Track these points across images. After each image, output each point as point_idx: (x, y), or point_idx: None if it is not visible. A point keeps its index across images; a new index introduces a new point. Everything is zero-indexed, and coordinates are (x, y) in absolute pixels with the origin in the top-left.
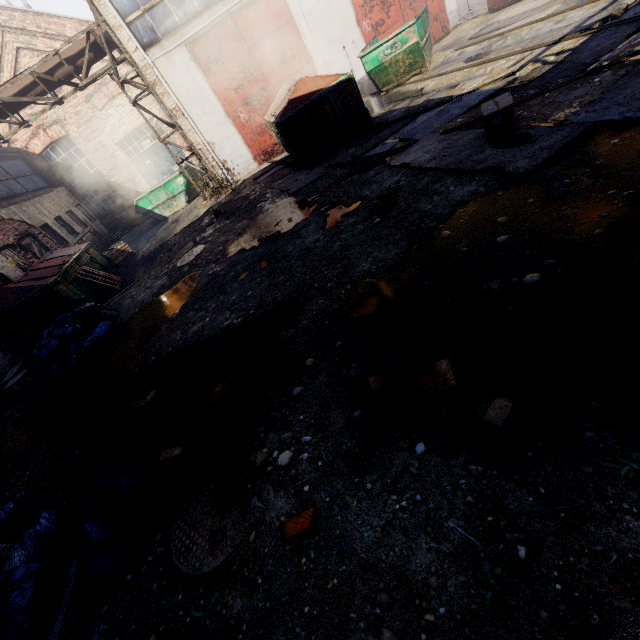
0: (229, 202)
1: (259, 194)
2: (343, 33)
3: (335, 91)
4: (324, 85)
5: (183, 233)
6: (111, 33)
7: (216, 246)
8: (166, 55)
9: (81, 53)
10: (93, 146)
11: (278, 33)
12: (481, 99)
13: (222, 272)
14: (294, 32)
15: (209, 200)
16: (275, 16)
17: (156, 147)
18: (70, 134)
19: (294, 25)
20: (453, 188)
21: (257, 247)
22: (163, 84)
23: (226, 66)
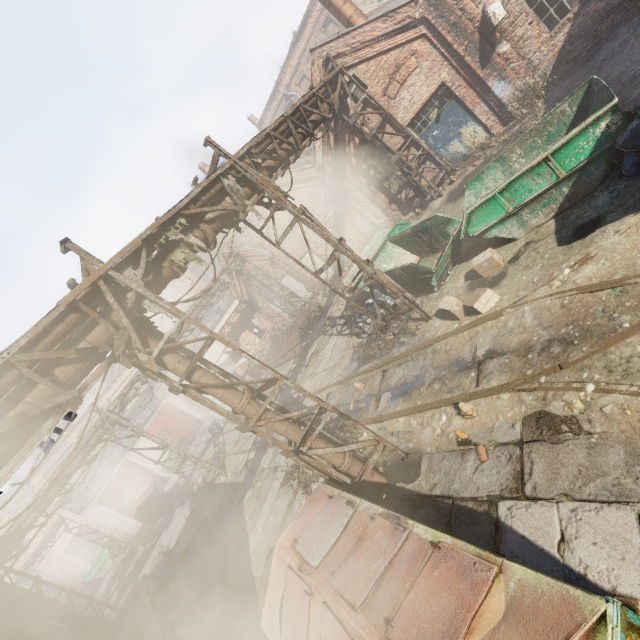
0: (129, 552)
1: (138, 543)
2: (159, 453)
3: (150, 496)
4: (146, 497)
5: (112, 580)
6: (65, 517)
7: (122, 577)
8: (89, 511)
9: (53, 532)
10: (49, 563)
11: (133, 472)
12: (180, 488)
13: (123, 584)
14: (139, 467)
15: (122, 554)
16: (130, 468)
17: (88, 537)
18: (35, 565)
19: (138, 465)
20: (162, 530)
21: (132, 569)
22: (90, 521)
23: (115, 497)
